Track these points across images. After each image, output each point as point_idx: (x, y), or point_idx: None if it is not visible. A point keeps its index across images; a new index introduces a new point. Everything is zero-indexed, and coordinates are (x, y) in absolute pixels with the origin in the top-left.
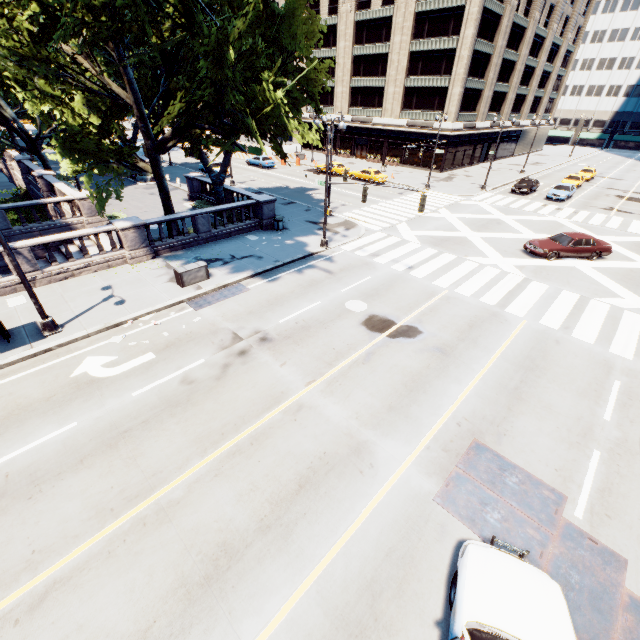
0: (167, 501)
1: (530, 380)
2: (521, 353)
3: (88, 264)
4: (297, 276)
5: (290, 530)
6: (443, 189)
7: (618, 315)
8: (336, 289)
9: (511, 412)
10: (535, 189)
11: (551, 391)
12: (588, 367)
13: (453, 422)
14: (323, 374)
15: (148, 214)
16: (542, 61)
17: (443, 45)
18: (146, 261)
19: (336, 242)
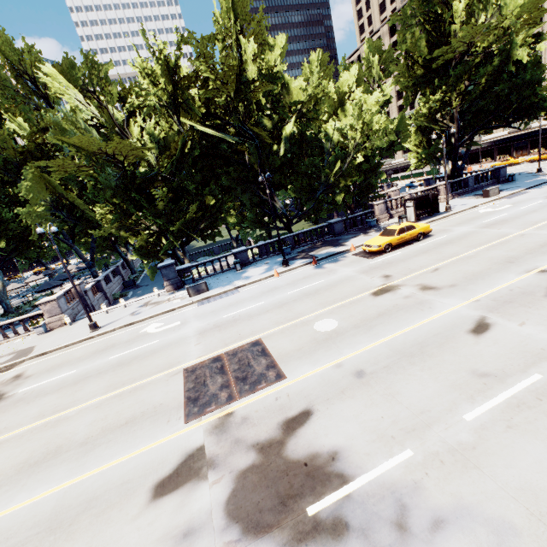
0: None
1: None
2: None
3: None
4: None
5: None
6: None
7: None
8: None
9: None
10: None
11: None
12: None
13: None
14: None
15: None
16: None
17: None
18: (449, 200)
19: None
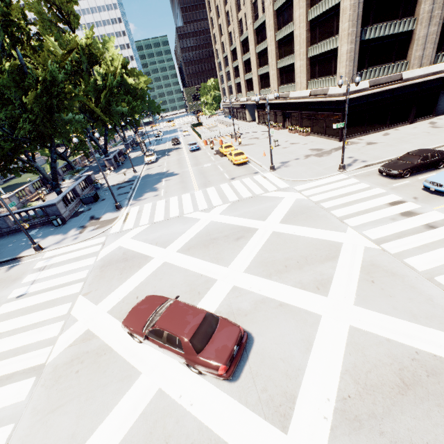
0: None
1: None
2: None
3: None
4: None
5: None
6: (291, 170)
7: None
8: None
9: None
10: (435, 166)
11: None
12: None
13: None
14: None
15: None
16: None
17: (331, 3)
18: None
19: (57, 245)
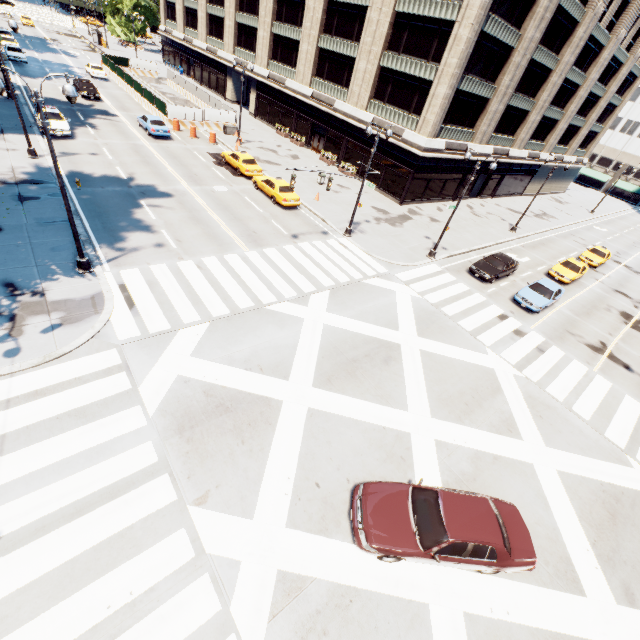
0: None
1: None
2: None
3: None
4: None
5: None
6: (372, 240)
7: None
8: None
9: None
10: (508, 273)
11: None
12: None
13: None
14: None
15: None
16: (591, 78)
17: (439, 11)
18: None
19: None
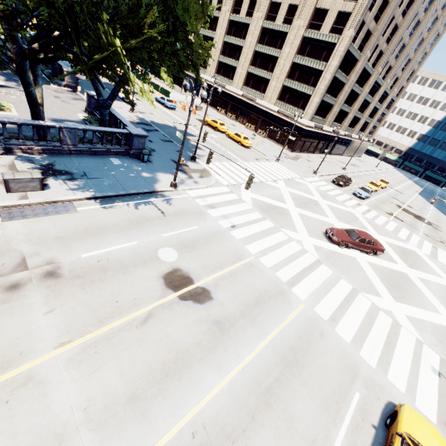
0: None
1: (285, 379)
2: (288, 342)
3: None
4: (132, 209)
5: None
6: (288, 165)
7: (375, 314)
8: (159, 232)
9: (253, 422)
10: (348, 184)
11: (299, 397)
12: (338, 370)
13: (189, 430)
14: (85, 334)
15: None
16: (375, 100)
17: (315, 65)
18: None
19: (186, 186)
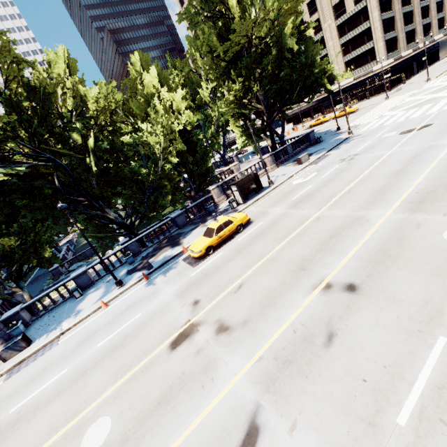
0: (365, 176)
1: None
2: None
3: (259, 175)
4: (348, 144)
5: (418, 161)
6: (398, 94)
7: None
8: (373, 137)
9: None
10: None
11: None
12: None
13: None
14: (394, 147)
15: (252, 167)
16: None
17: (360, 30)
18: (275, 169)
19: (355, 132)
